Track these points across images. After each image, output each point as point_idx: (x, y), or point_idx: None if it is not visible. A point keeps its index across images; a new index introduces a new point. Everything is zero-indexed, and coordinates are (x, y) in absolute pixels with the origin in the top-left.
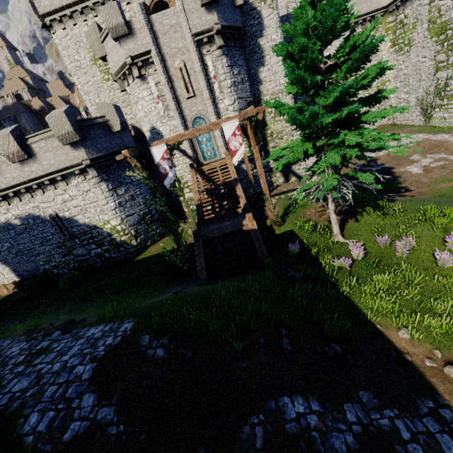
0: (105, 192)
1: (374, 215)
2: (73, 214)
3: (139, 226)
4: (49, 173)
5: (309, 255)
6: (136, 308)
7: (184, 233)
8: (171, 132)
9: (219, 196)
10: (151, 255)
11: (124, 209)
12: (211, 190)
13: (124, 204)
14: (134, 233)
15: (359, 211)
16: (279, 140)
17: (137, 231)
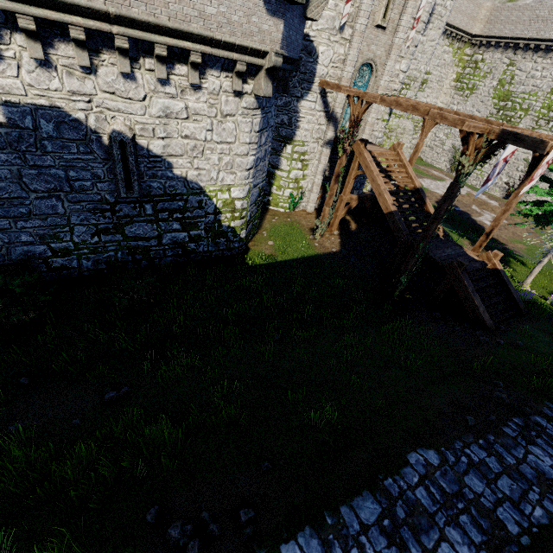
0: (252, 132)
1: (523, 268)
2: (172, 150)
3: (253, 207)
4: (187, 31)
5: (541, 304)
6: (547, 372)
7: (292, 232)
8: (331, 63)
9: (363, 196)
10: (275, 260)
11: (256, 172)
12: (324, 176)
13: (258, 163)
14: (248, 218)
15: (507, 260)
16: (387, 139)
17: (250, 216)
